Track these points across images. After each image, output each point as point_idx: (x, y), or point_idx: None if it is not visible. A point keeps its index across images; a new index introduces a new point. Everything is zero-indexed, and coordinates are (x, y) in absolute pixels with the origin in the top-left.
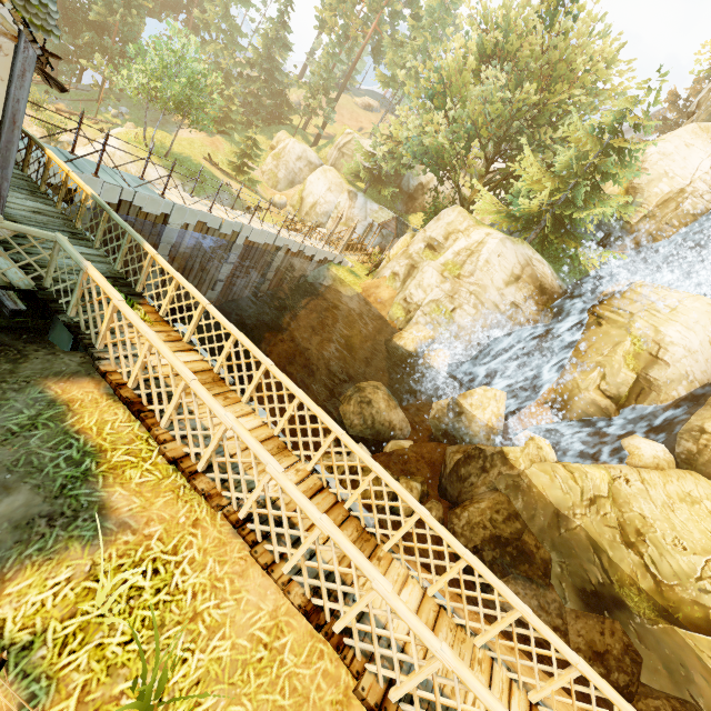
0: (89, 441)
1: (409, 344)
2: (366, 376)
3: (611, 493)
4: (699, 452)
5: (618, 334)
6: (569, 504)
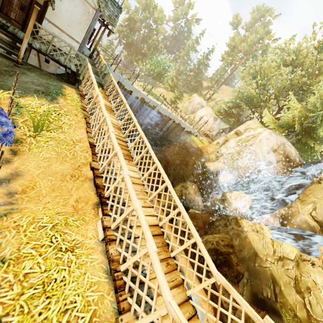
0: (64, 93)
1: (211, 167)
2: (190, 179)
3: (296, 261)
4: None
5: None
6: (265, 254)
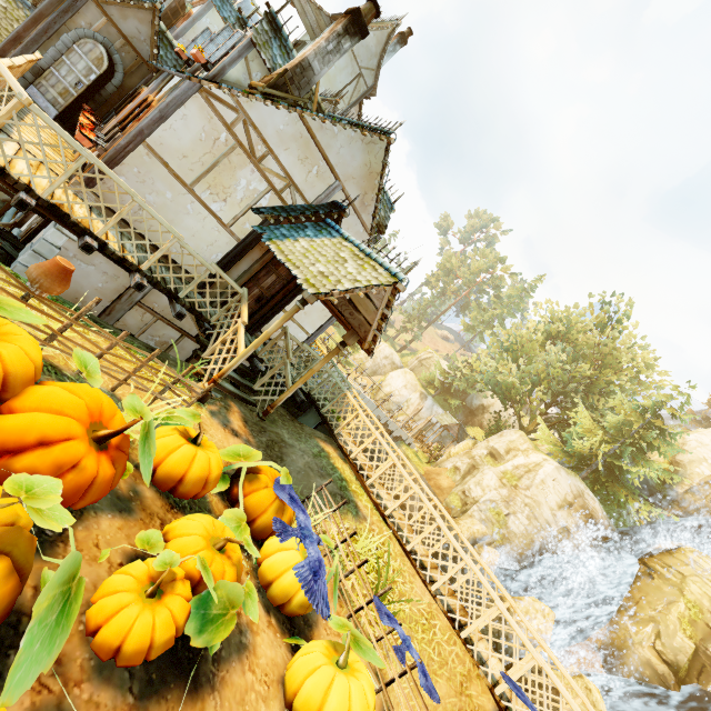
0: (342, 474)
1: (463, 532)
2: None
3: None
4: None
5: (671, 592)
6: None
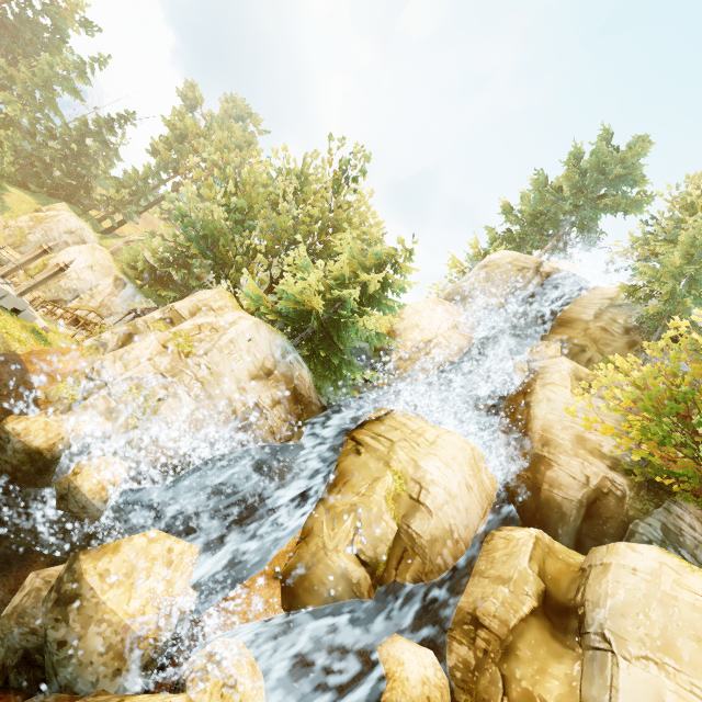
0: None
1: (36, 434)
2: None
3: None
4: (477, 663)
5: (378, 466)
6: None
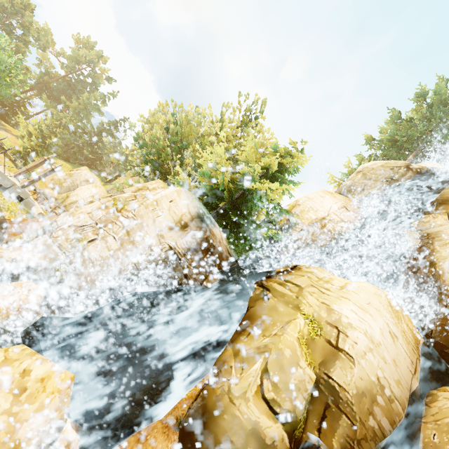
0: None
1: None
2: None
3: None
4: None
5: (287, 309)
6: None
